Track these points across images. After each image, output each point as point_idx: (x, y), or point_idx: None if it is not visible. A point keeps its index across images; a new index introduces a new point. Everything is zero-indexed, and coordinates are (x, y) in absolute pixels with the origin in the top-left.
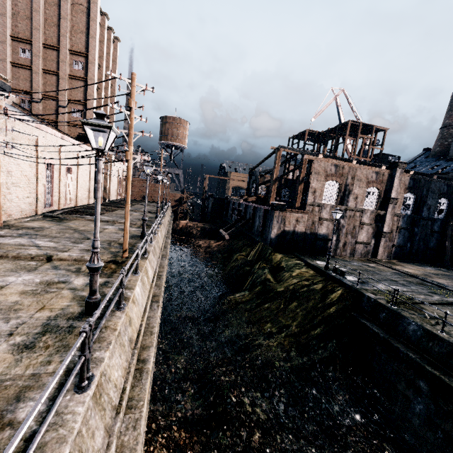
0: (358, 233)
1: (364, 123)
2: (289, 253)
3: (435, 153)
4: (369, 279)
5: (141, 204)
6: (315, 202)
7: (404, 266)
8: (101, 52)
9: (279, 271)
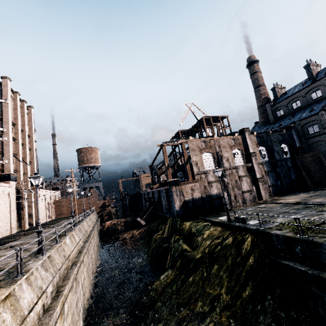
0: (241, 185)
1: (212, 116)
2: (196, 218)
3: (262, 122)
4: (267, 218)
5: (67, 219)
6: (200, 171)
7: (285, 199)
8: (15, 115)
9: (192, 238)
